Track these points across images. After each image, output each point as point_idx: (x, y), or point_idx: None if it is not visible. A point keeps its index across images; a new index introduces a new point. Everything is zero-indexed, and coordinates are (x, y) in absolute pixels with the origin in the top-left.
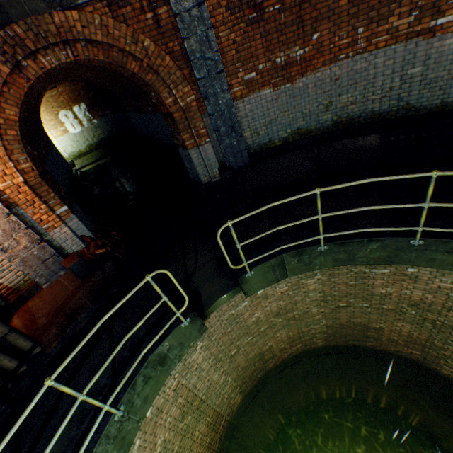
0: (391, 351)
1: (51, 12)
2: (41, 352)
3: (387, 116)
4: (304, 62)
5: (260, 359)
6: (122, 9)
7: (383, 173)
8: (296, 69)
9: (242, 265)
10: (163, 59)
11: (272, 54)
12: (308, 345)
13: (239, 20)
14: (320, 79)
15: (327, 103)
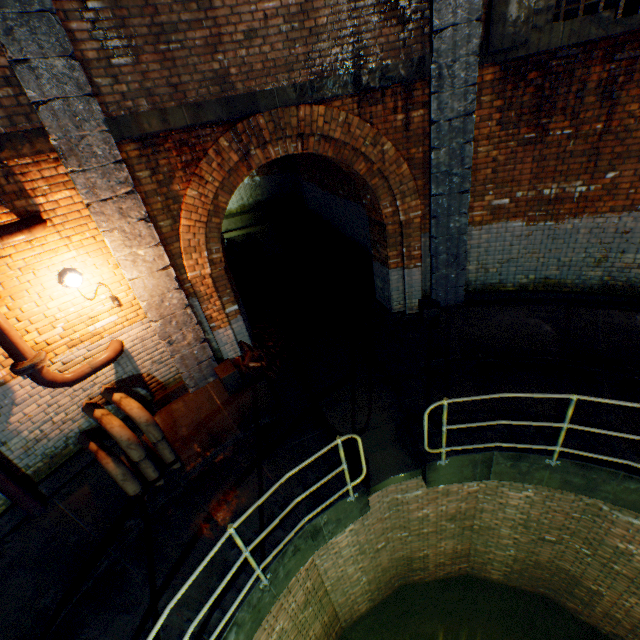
0: (604, 627)
1: (298, 105)
2: (180, 470)
3: None
4: (582, 201)
5: (406, 564)
6: (372, 107)
7: None
8: (569, 207)
9: (439, 449)
10: (399, 166)
11: (540, 182)
12: (476, 568)
13: (509, 138)
14: (600, 226)
15: (600, 257)
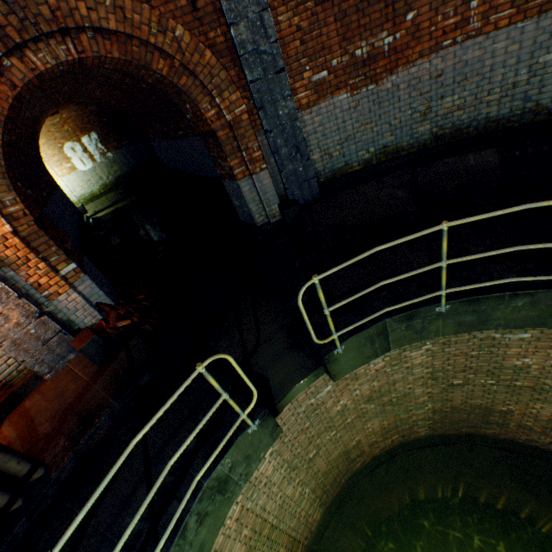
0: (520, 440)
1: None
2: (43, 478)
3: (508, 123)
4: (393, 54)
5: (345, 459)
6: None
7: (511, 200)
8: (383, 64)
9: (330, 337)
10: (202, 55)
11: (350, 43)
12: (406, 435)
13: None
14: (416, 76)
15: (424, 110)
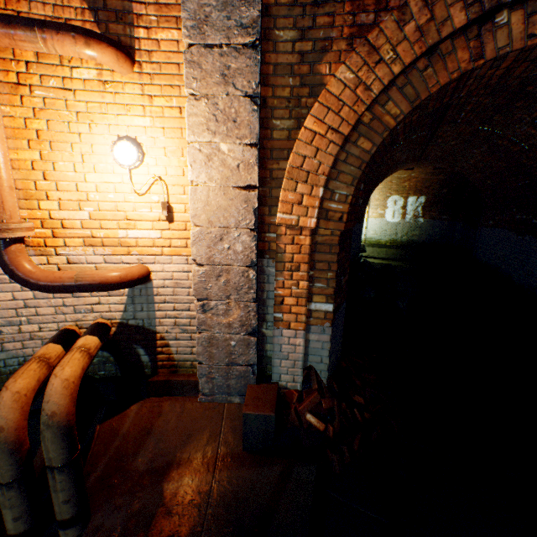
0: None
1: None
2: None
3: None
4: None
5: None
6: None
7: None
8: None
9: None
10: None
11: None
12: None
13: None
14: None
15: None
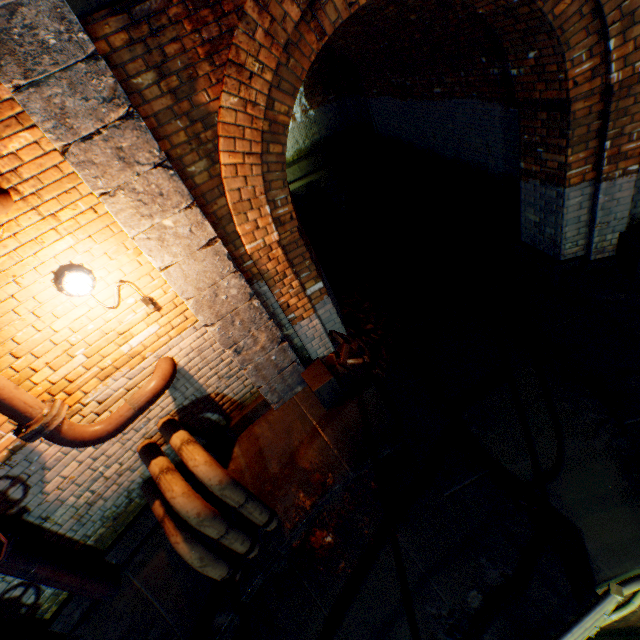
0: None
1: None
2: (276, 532)
3: None
4: None
5: None
6: None
7: None
8: None
9: None
10: None
11: None
12: None
13: None
14: None
15: None
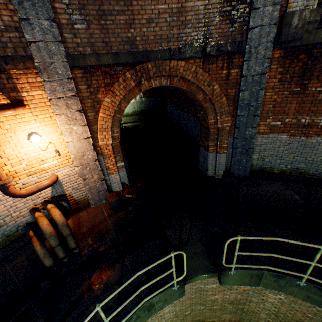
0: None
1: (170, 60)
2: (78, 253)
3: None
4: None
5: None
6: (210, 65)
7: None
8: (315, 130)
9: (231, 265)
10: (221, 98)
11: (300, 115)
12: None
13: (285, 89)
14: None
15: None
